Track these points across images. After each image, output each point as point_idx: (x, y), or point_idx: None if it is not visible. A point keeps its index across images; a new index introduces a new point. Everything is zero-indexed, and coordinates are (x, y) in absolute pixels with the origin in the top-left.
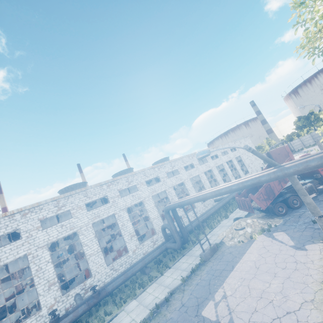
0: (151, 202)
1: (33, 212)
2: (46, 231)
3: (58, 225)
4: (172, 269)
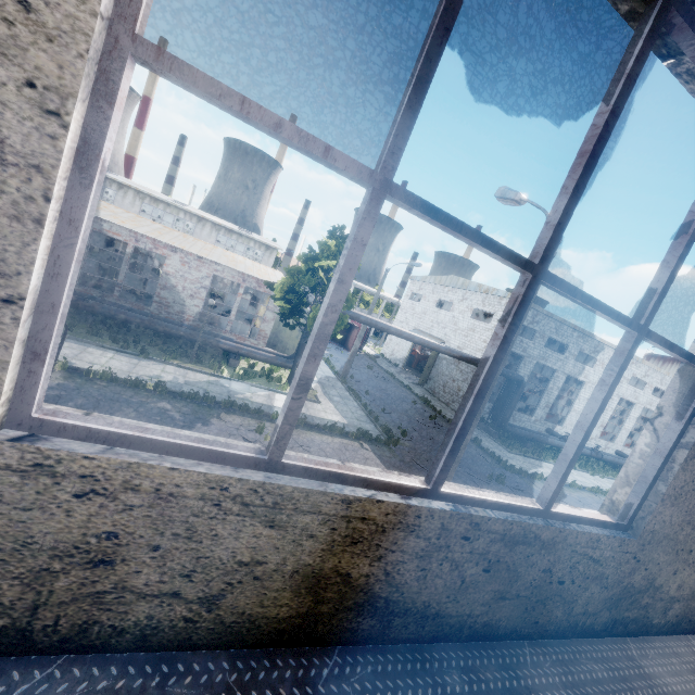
0: (638, 411)
1: (583, 339)
2: (575, 363)
3: (583, 365)
4: None
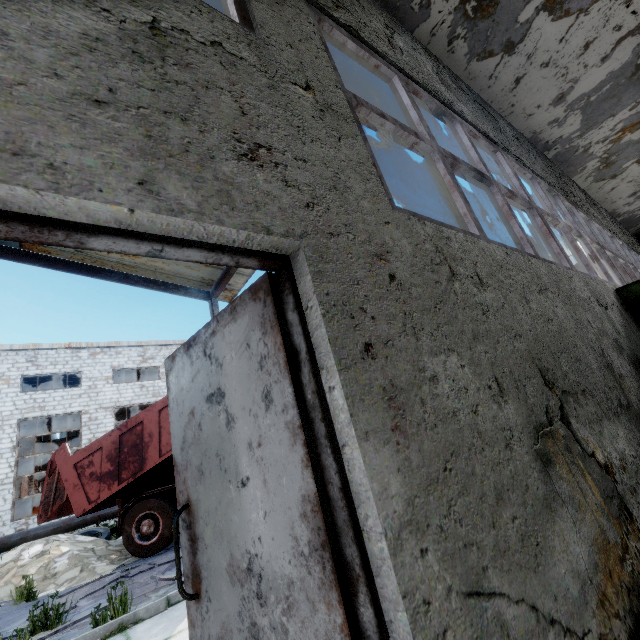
0: (7, 435)
1: None
2: None
3: None
4: None
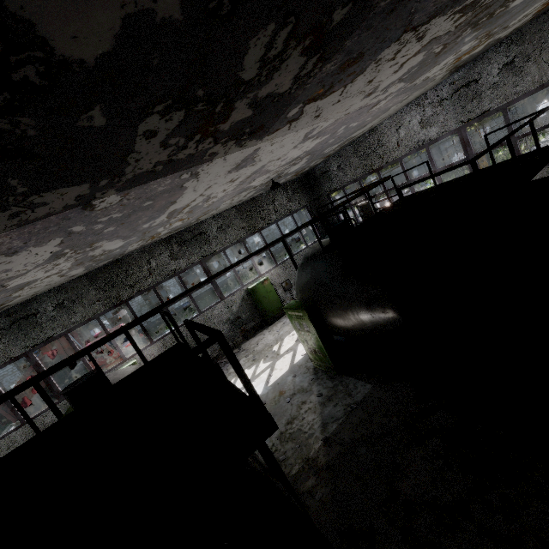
0: None
1: None
2: None
3: None
4: None
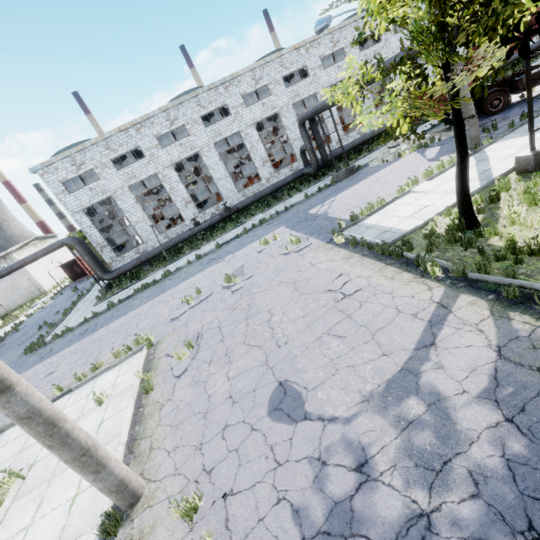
0: (291, 114)
1: (145, 127)
2: (166, 151)
3: (176, 144)
4: (303, 192)
